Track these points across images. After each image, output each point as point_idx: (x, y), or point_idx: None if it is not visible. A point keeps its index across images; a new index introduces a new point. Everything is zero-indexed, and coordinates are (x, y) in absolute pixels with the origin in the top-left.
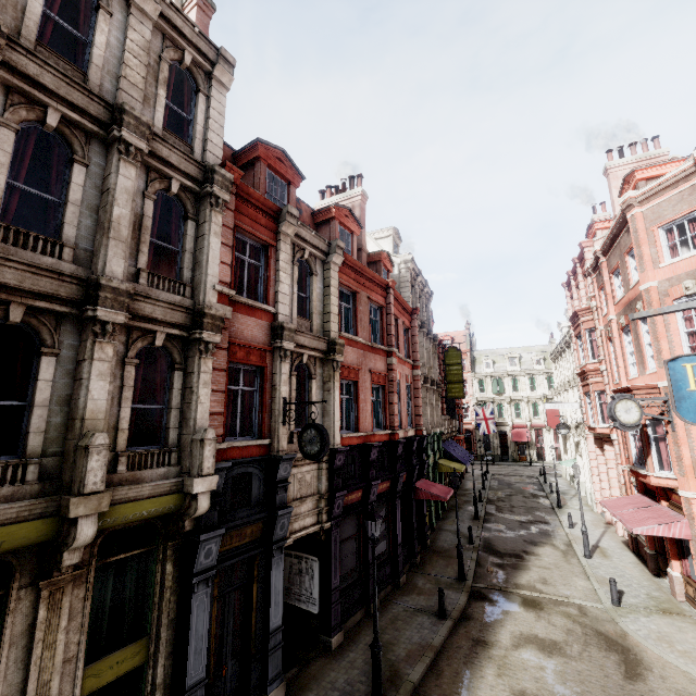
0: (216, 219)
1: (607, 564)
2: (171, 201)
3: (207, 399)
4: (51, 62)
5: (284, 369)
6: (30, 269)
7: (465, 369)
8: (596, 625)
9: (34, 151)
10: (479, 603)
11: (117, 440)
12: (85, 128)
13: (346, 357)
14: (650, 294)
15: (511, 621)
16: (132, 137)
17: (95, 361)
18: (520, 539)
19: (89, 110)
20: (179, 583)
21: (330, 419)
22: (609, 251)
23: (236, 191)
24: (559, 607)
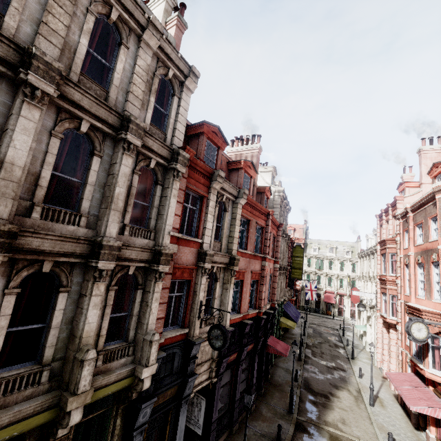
0: (176, 185)
1: (384, 413)
2: (148, 171)
3: (156, 310)
4: (89, 91)
5: (203, 281)
6: (60, 238)
7: None
8: None
9: (69, 147)
10: (301, 434)
11: (98, 343)
12: (103, 131)
13: (239, 264)
14: None
15: None
16: (132, 138)
17: (92, 296)
18: (327, 382)
19: (108, 120)
20: (123, 430)
21: (225, 308)
22: (416, 210)
23: (189, 163)
24: None
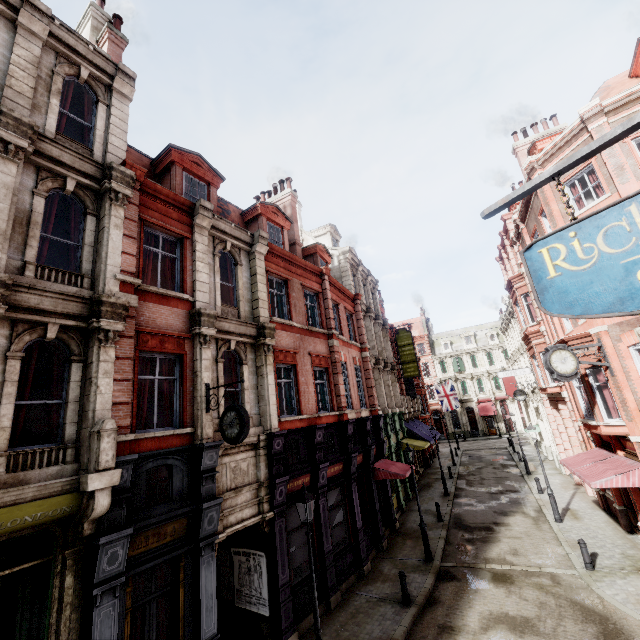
0: (117, 212)
1: (578, 527)
2: (70, 200)
3: (108, 389)
4: None
5: (205, 355)
6: None
7: (426, 352)
8: (570, 595)
9: None
10: (446, 583)
11: None
12: None
13: (280, 341)
14: None
15: (480, 600)
16: (11, 136)
17: None
18: (490, 511)
19: None
20: (84, 597)
21: (265, 403)
22: (526, 217)
23: (142, 188)
24: (531, 578)
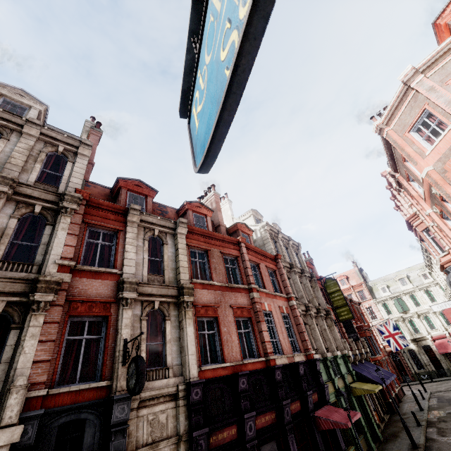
0: (65, 220)
1: None
2: (39, 218)
3: (32, 349)
4: None
5: (126, 314)
6: None
7: (366, 297)
8: None
9: None
10: None
11: None
12: None
13: (202, 298)
14: (431, 176)
15: None
16: None
17: None
18: None
19: None
20: None
21: (184, 353)
22: (397, 167)
23: (88, 204)
24: None
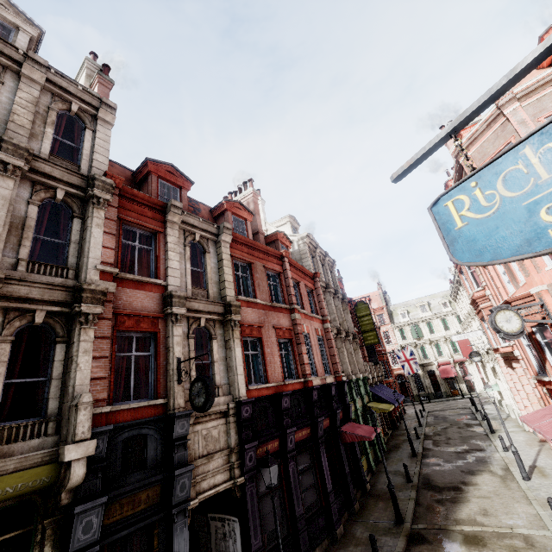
0: (99, 214)
1: (547, 484)
2: (60, 207)
3: (87, 366)
4: None
5: (176, 331)
6: None
7: (385, 322)
8: None
9: None
10: (418, 547)
11: None
12: None
13: (246, 317)
14: None
15: None
16: (10, 158)
17: None
18: (457, 471)
19: None
20: None
21: (233, 373)
22: None
23: (121, 194)
24: (503, 540)
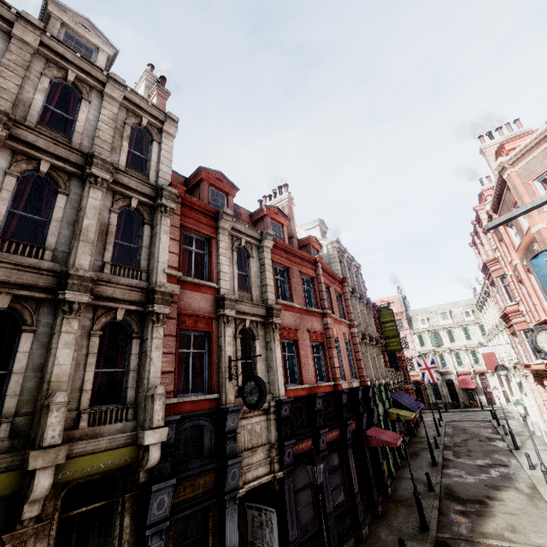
0: (166, 221)
1: None
2: (133, 214)
3: (159, 360)
4: (44, 132)
5: (227, 332)
6: (17, 267)
7: (404, 327)
8: None
9: (31, 190)
10: None
11: (81, 400)
12: (67, 171)
13: (284, 320)
14: (542, 234)
15: None
16: (99, 172)
17: (62, 333)
18: (481, 484)
19: (70, 159)
20: (137, 536)
21: (273, 373)
22: (498, 209)
23: (182, 202)
24: None
